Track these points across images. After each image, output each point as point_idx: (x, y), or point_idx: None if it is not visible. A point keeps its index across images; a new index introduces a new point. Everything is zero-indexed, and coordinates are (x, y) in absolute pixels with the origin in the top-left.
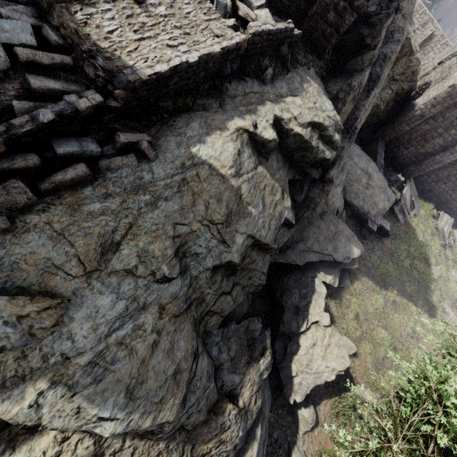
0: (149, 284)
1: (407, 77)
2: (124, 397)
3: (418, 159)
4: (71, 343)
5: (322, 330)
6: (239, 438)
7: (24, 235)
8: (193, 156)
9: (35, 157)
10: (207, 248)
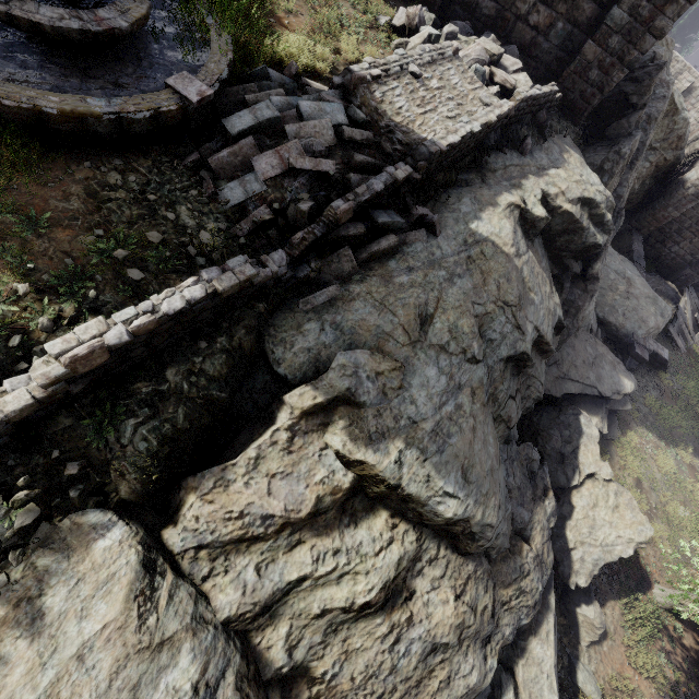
0: (461, 363)
1: (671, 144)
2: (461, 476)
3: (697, 258)
4: (415, 408)
5: (602, 486)
6: (539, 593)
7: (352, 304)
8: (474, 233)
9: (362, 226)
10: (501, 334)
